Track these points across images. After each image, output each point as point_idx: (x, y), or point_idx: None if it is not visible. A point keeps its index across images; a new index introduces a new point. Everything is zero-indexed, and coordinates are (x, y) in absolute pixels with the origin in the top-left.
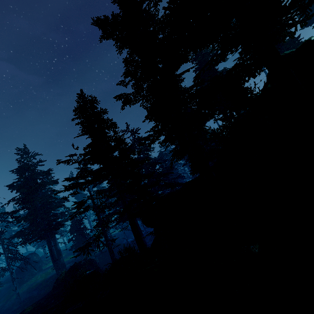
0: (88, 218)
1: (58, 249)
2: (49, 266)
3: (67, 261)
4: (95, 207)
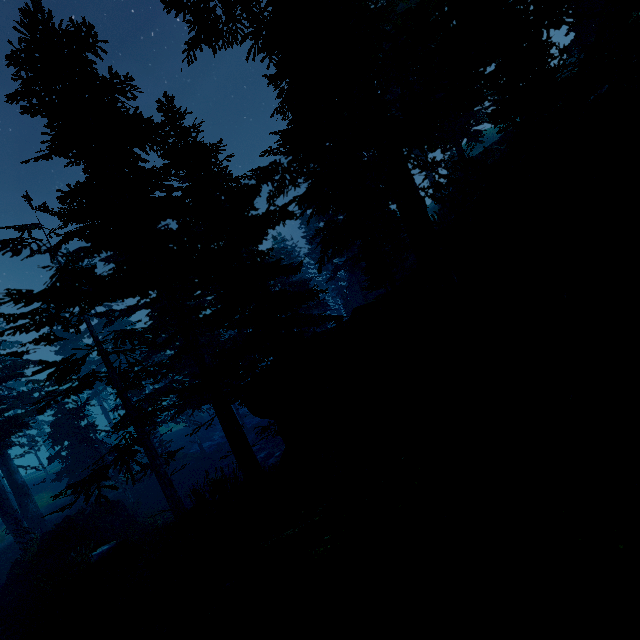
0: (101, 402)
1: (19, 484)
2: (1, 522)
3: (52, 505)
4: (115, 375)
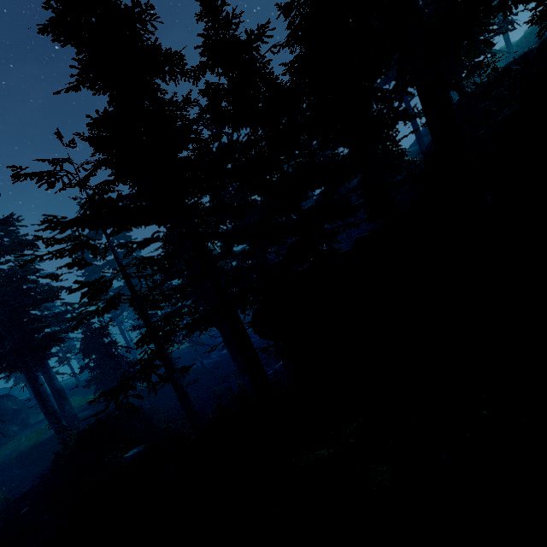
0: (119, 324)
1: (58, 388)
2: (44, 418)
3: (83, 406)
4: (137, 297)
